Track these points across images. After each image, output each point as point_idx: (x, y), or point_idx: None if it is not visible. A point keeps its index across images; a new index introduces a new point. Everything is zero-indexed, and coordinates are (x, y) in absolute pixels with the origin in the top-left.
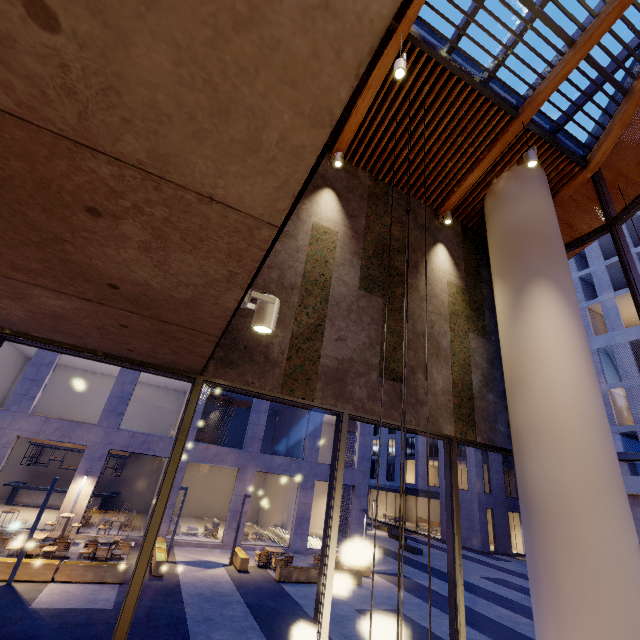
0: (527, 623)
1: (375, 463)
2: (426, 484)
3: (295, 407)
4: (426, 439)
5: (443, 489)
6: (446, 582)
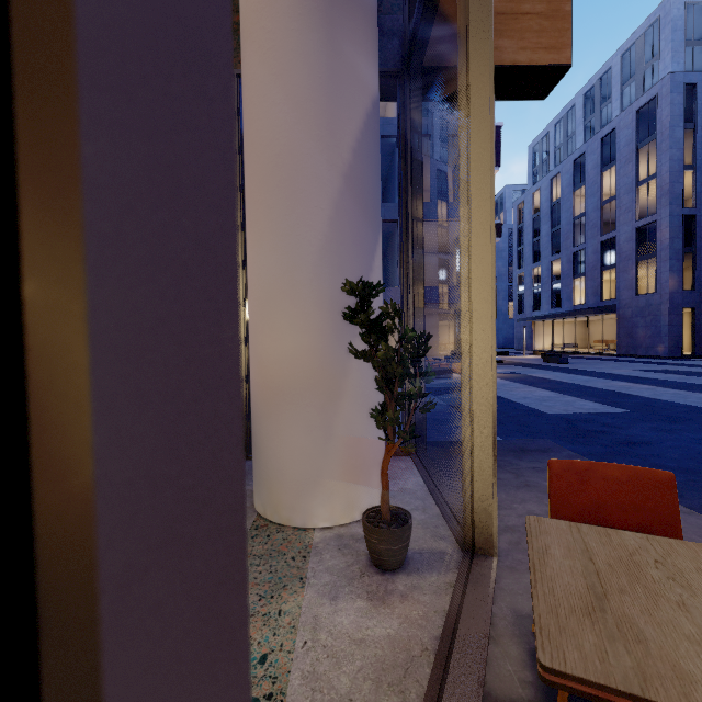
0: (645, 388)
1: (537, 294)
2: (599, 300)
3: (391, 239)
4: (599, 246)
5: (621, 300)
6: (570, 374)
